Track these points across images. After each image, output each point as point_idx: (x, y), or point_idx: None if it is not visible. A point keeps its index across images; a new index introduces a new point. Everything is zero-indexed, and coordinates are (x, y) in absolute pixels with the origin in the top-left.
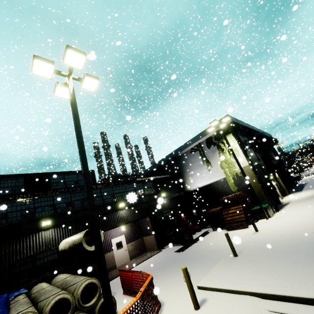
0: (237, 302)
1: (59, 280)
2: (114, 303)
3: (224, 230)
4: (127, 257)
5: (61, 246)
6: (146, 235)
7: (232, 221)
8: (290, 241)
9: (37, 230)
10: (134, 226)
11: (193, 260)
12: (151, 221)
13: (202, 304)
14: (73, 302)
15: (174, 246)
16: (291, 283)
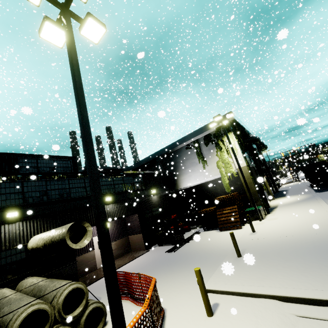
0: (257, 307)
1: (28, 285)
2: (103, 311)
3: (217, 230)
4: None
5: (31, 243)
6: (132, 233)
7: (226, 221)
8: (294, 242)
9: None
10: (120, 223)
11: (189, 261)
12: (140, 219)
13: (215, 310)
14: (52, 314)
15: (163, 245)
16: (314, 285)
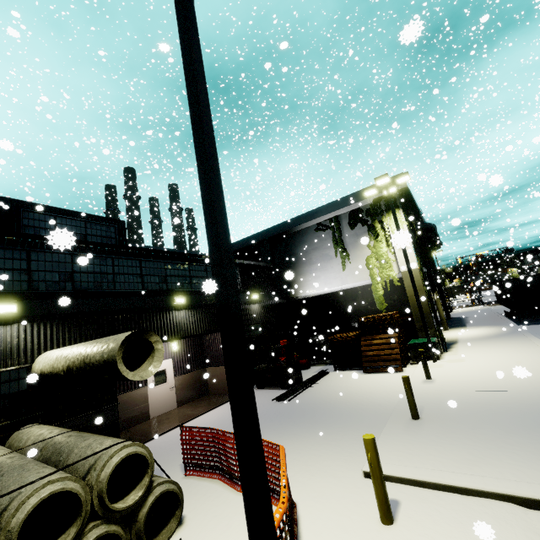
0: (478, 513)
1: (32, 439)
2: (179, 499)
3: (358, 371)
4: (172, 400)
5: (39, 365)
6: (214, 364)
7: (376, 358)
8: (511, 401)
9: None
10: (193, 345)
11: (320, 418)
12: None
13: (394, 512)
14: (87, 500)
15: (266, 389)
16: None
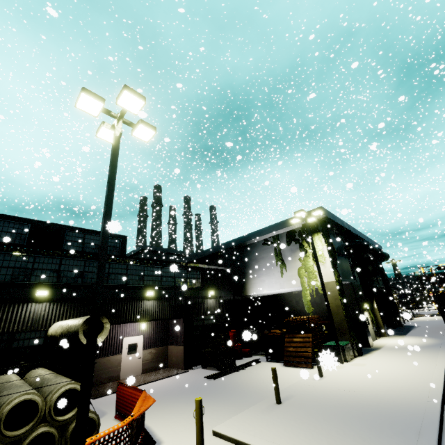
0: None
1: (35, 375)
2: (96, 425)
3: (282, 364)
4: (138, 368)
5: (51, 329)
6: (173, 343)
7: (294, 354)
8: (355, 401)
9: (26, 299)
10: (160, 327)
11: (222, 395)
12: (185, 326)
13: None
14: (43, 409)
15: (208, 369)
16: None
